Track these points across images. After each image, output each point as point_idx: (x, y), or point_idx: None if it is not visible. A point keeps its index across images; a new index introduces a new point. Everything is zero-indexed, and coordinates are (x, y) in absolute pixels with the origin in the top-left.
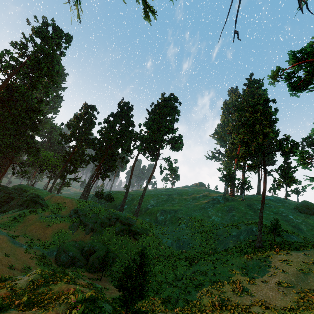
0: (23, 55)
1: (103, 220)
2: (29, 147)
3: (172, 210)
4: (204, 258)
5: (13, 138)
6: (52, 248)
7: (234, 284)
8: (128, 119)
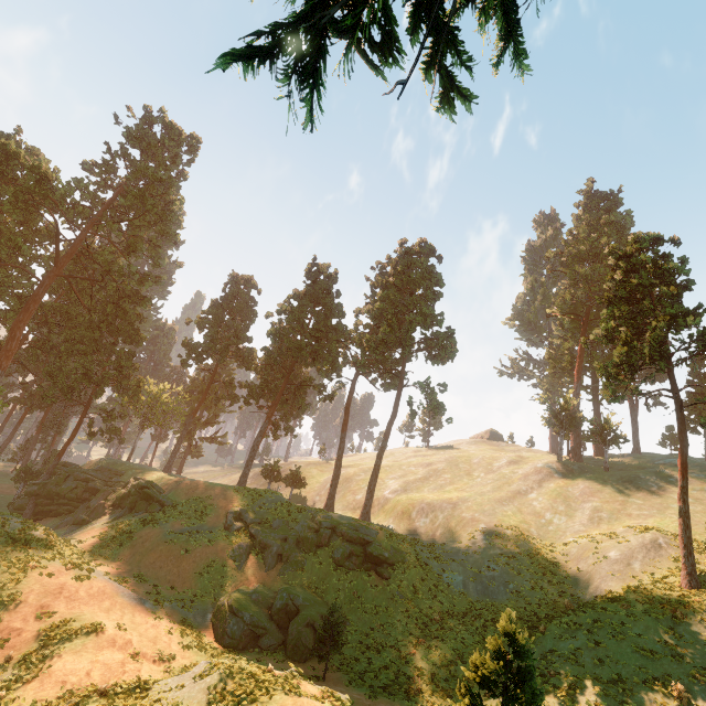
0: (105, 186)
1: (302, 533)
2: (121, 377)
3: (446, 502)
4: (559, 619)
5: (91, 359)
6: (202, 605)
7: (660, 687)
8: (330, 301)
